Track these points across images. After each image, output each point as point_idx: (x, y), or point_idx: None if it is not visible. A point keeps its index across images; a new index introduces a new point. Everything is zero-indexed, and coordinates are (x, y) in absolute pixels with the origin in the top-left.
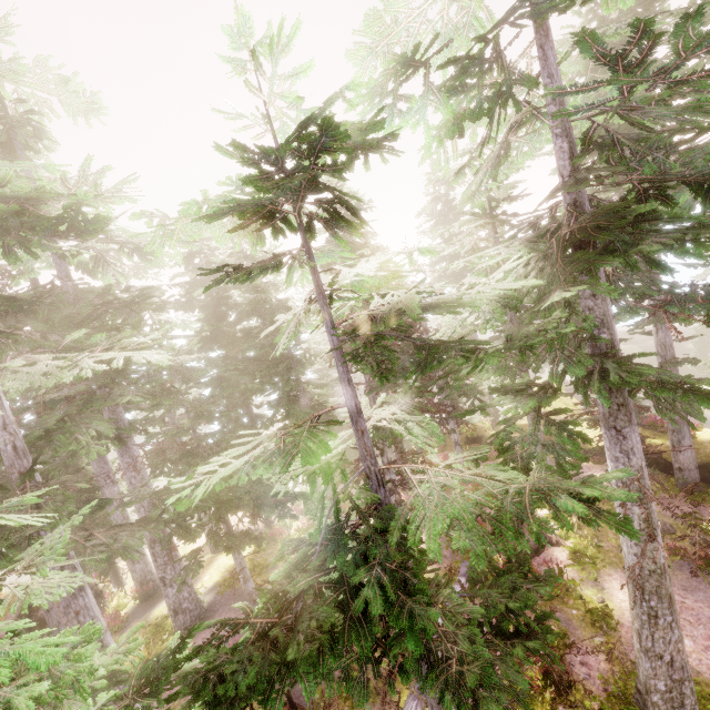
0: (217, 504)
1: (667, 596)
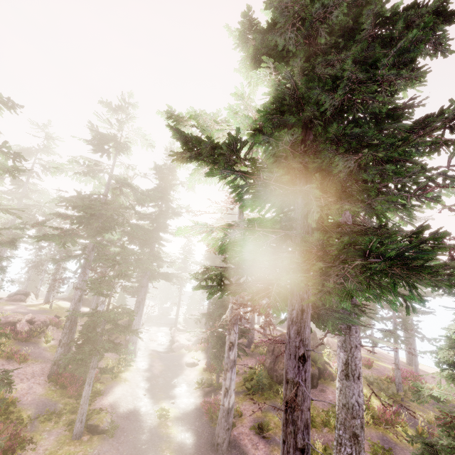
0: None
1: None
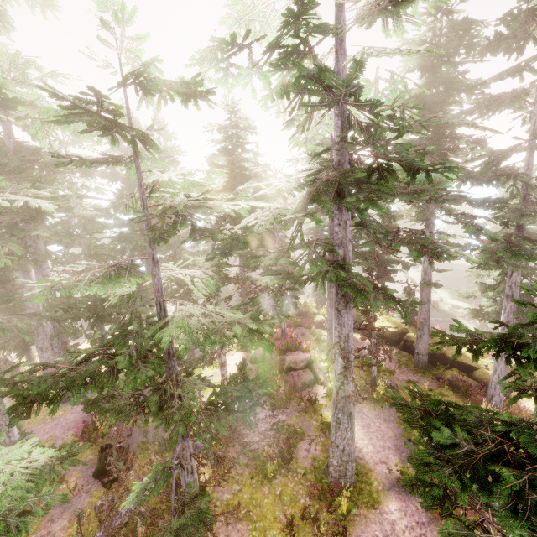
0: (96, 317)
1: (347, 412)
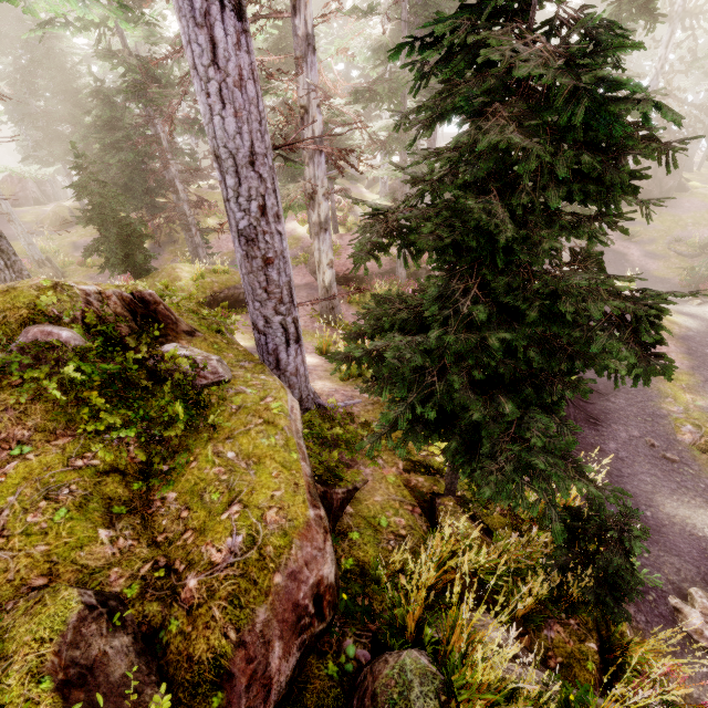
0: None
1: None
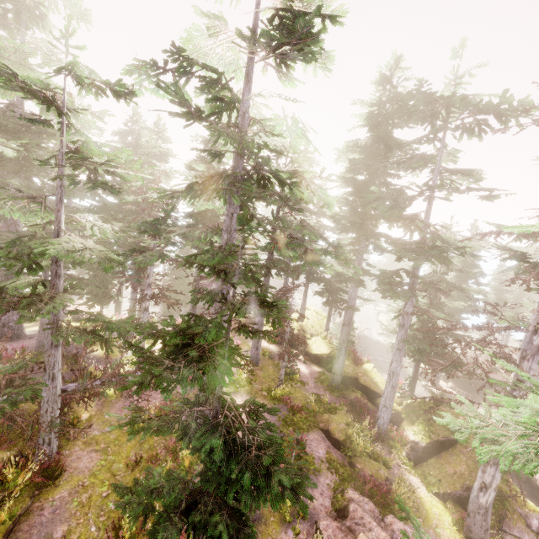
0: None
1: None
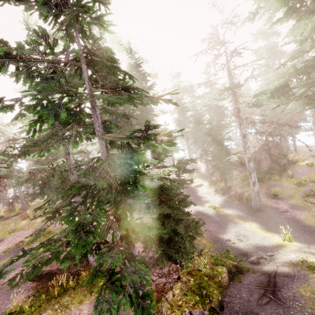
0: None
1: None
